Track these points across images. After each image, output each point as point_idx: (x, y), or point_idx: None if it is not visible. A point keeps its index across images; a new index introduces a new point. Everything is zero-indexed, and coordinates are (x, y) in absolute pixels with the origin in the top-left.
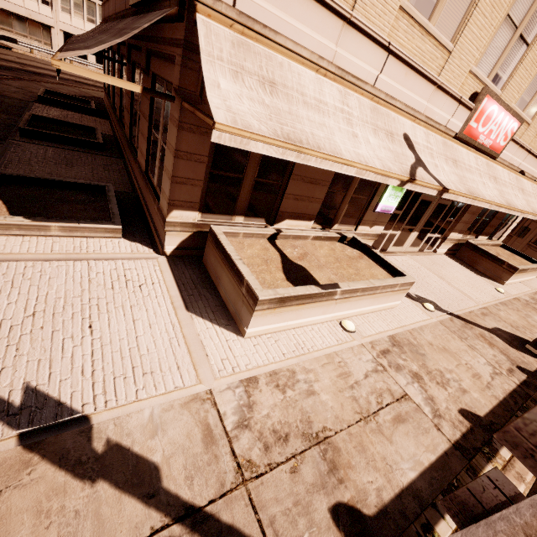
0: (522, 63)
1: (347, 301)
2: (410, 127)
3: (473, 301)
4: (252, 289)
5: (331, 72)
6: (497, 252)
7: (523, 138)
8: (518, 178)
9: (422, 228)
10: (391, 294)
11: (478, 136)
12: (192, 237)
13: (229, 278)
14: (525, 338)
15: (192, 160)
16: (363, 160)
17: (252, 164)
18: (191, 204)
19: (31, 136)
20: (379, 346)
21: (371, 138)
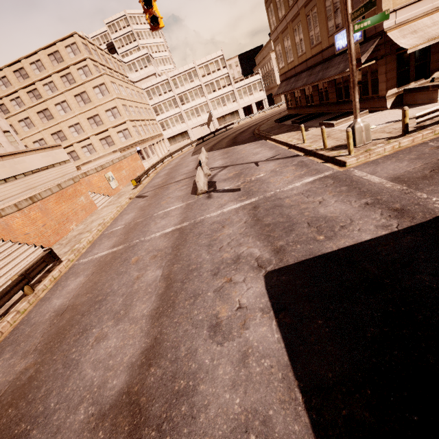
0: None
1: None
2: None
3: None
4: (434, 85)
5: (433, 12)
6: None
7: None
8: None
9: None
10: None
11: None
12: (395, 99)
13: (421, 94)
14: None
15: (391, 72)
16: None
17: (411, 61)
18: (393, 86)
19: (302, 122)
20: None
21: None
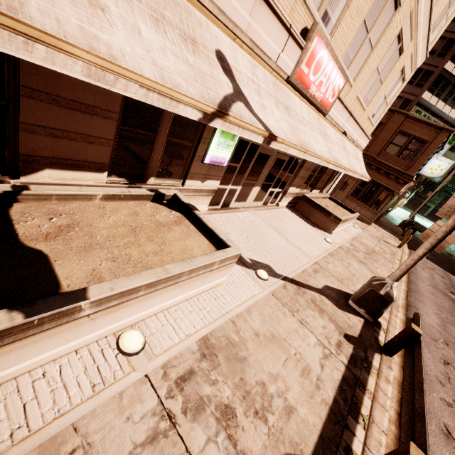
0: (349, 7)
1: (123, 307)
2: (228, 46)
3: (307, 257)
4: None
5: None
6: (326, 204)
7: (346, 100)
8: (342, 138)
9: (263, 183)
10: (209, 274)
11: (310, 85)
12: None
13: None
14: (349, 292)
15: None
16: (105, 51)
17: None
18: None
19: None
20: (178, 369)
21: (145, 28)
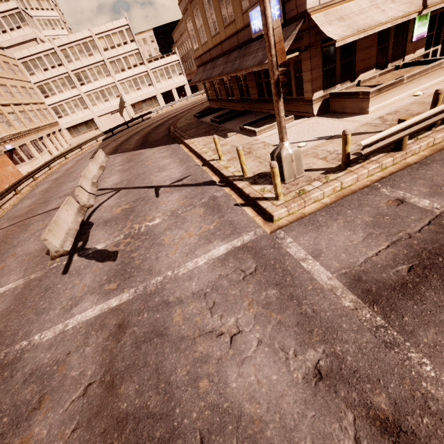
0: None
1: (412, 83)
2: None
3: None
4: (365, 92)
5: None
6: None
7: None
8: None
9: None
10: (440, 70)
11: None
12: (322, 104)
13: (350, 101)
14: None
15: (316, 69)
16: (392, 17)
17: (337, 57)
18: (319, 88)
19: (222, 122)
20: None
21: (391, 6)
